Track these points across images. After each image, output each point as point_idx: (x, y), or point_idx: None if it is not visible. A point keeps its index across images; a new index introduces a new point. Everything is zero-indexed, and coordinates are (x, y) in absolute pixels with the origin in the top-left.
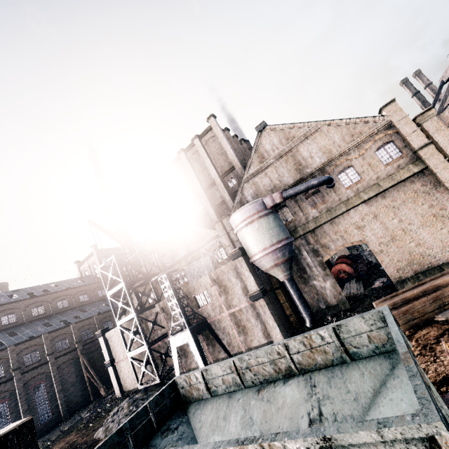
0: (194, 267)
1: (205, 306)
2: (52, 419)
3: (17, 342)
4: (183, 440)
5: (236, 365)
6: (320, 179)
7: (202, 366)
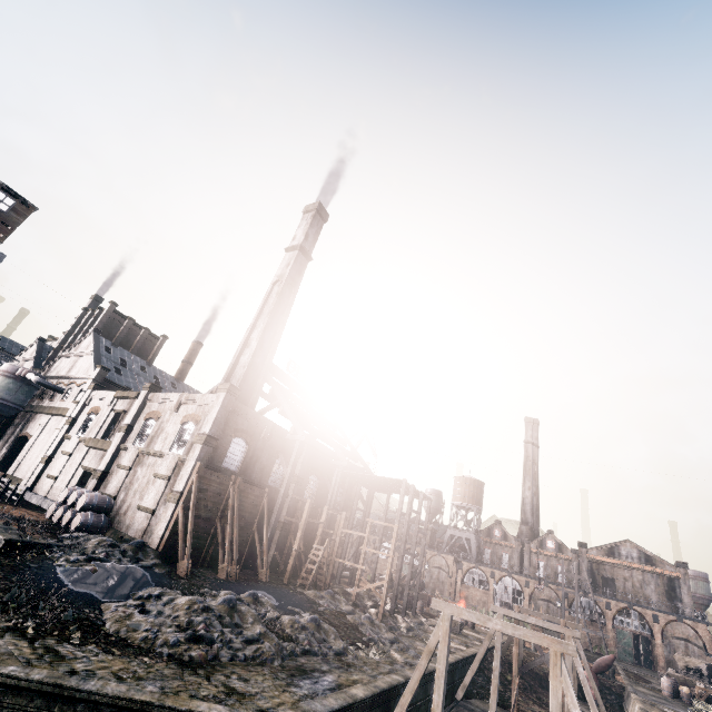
0: None
1: None
2: None
3: None
4: None
5: None
6: (35, 378)
7: None
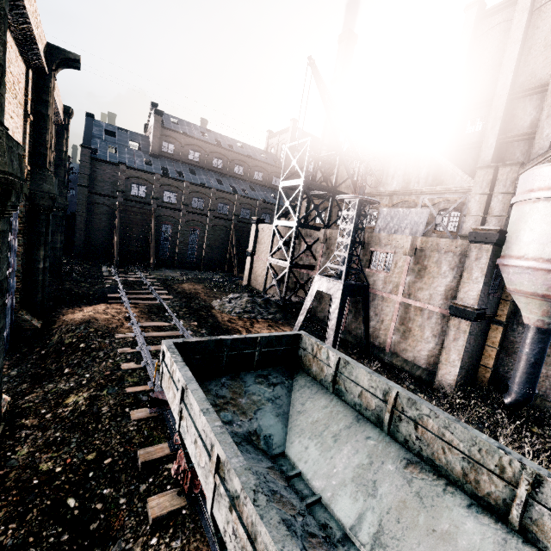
0: (395, 215)
1: (377, 271)
2: (194, 262)
3: (192, 182)
4: (274, 405)
5: (397, 399)
6: None
7: (331, 329)
